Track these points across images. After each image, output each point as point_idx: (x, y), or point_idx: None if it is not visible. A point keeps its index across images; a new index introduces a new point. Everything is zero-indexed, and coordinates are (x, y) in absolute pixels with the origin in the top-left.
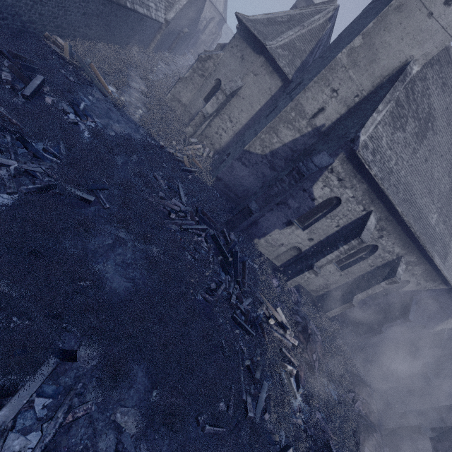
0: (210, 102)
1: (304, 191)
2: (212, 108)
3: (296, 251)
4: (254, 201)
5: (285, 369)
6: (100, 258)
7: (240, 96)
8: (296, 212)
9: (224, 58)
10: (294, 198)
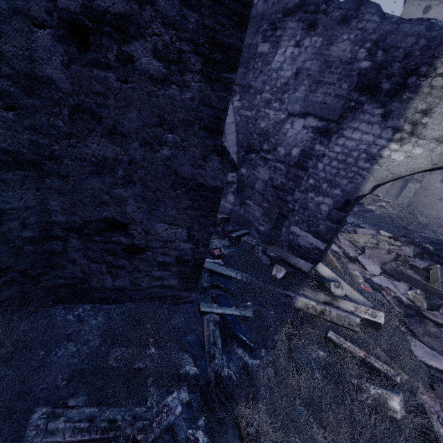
0: None
1: None
2: None
3: (401, 181)
4: None
5: (376, 205)
6: None
7: None
8: None
9: None
10: None
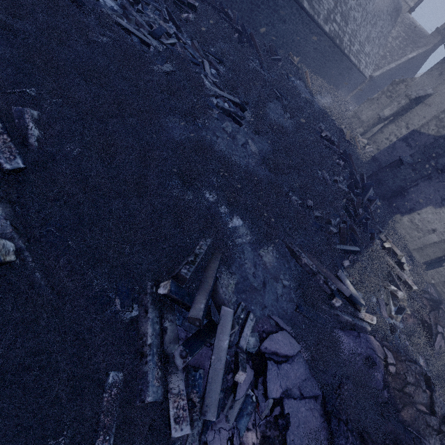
0: (389, 107)
1: None
2: (391, 111)
3: None
4: (409, 155)
5: (387, 286)
6: (271, 111)
7: (426, 104)
8: None
9: (419, 80)
10: None
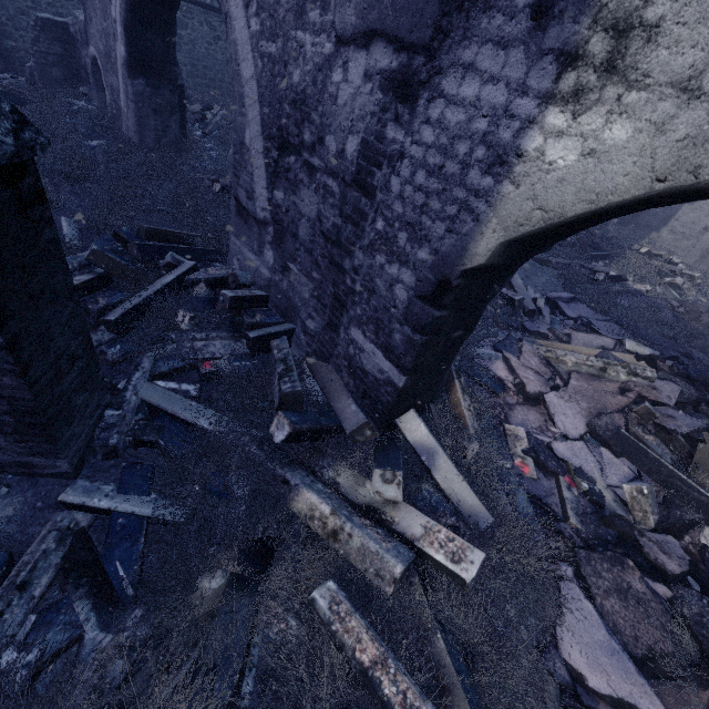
0: None
1: None
2: None
3: None
4: None
5: (661, 282)
6: None
7: None
8: None
9: None
10: None
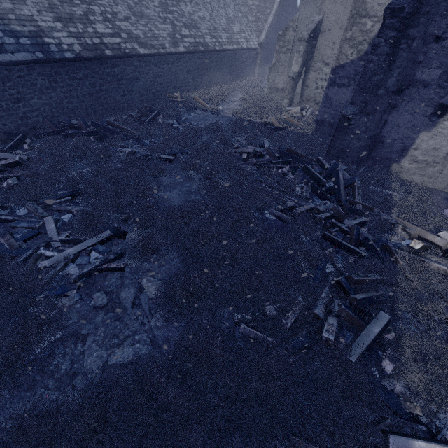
0: (293, 62)
1: (437, 40)
2: (298, 65)
3: None
4: (349, 105)
5: None
6: (169, 189)
7: (325, 31)
8: (446, 84)
9: (300, 16)
10: (424, 64)
